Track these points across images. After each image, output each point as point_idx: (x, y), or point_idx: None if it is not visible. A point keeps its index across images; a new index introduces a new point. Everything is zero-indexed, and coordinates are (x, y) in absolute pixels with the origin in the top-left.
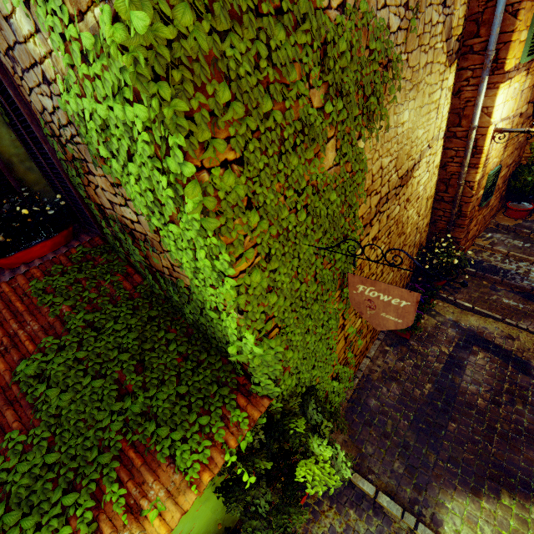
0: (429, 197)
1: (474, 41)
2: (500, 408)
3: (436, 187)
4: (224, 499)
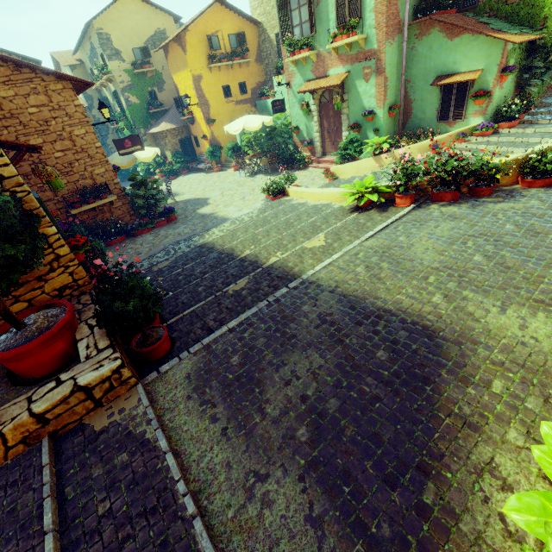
0: None
1: None
2: None
3: None
4: (509, 94)
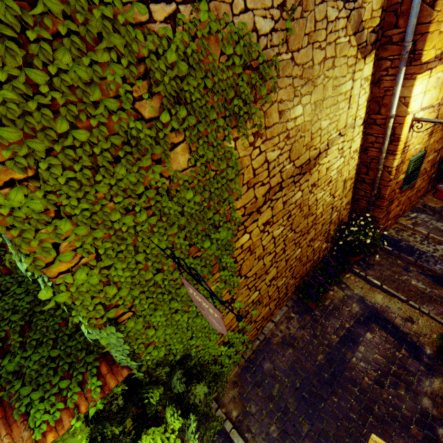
0: (347, 179)
1: (393, 31)
2: (382, 390)
3: (358, 169)
4: None
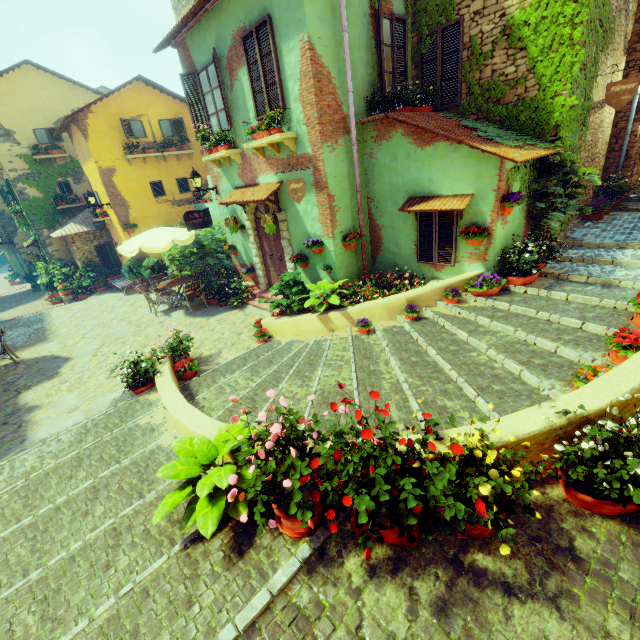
0: (606, 142)
1: (636, 45)
2: None
3: (609, 141)
4: (519, 228)
